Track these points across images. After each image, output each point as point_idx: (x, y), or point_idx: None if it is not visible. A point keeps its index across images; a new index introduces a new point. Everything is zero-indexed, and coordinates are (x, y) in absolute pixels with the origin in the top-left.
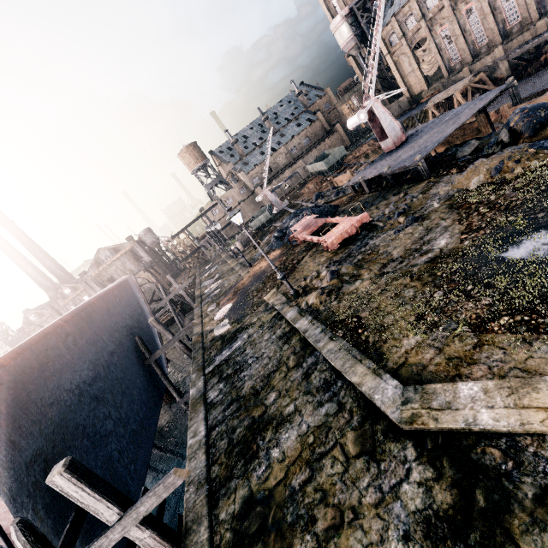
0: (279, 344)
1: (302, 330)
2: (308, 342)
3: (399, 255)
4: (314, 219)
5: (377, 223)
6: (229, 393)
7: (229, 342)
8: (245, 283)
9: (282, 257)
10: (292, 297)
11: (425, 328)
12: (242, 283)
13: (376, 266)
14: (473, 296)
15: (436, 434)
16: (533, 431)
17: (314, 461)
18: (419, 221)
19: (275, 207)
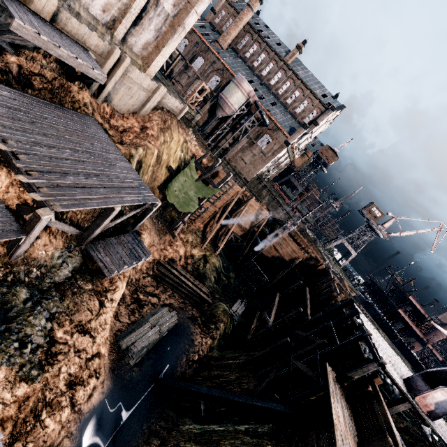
0: None
1: None
2: None
3: None
4: None
5: None
6: None
7: None
8: None
9: None
10: None
11: None
12: None
13: None
14: None
15: None
16: None
17: None
18: None
19: None
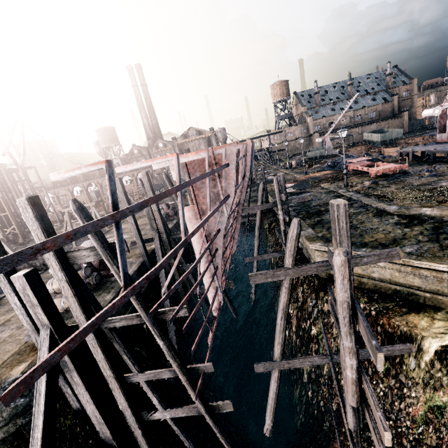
0: (333, 197)
1: (350, 195)
2: (352, 198)
3: (417, 184)
4: (366, 161)
5: (410, 171)
6: (302, 205)
7: (296, 194)
8: (303, 179)
9: (333, 174)
10: (341, 187)
11: (417, 200)
12: (300, 179)
13: (401, 185)
14: (445, 196)
15: (407, 215)
16: (442, 215)
17: (353, 216)
18: (437, 176)
19: (326, 151)
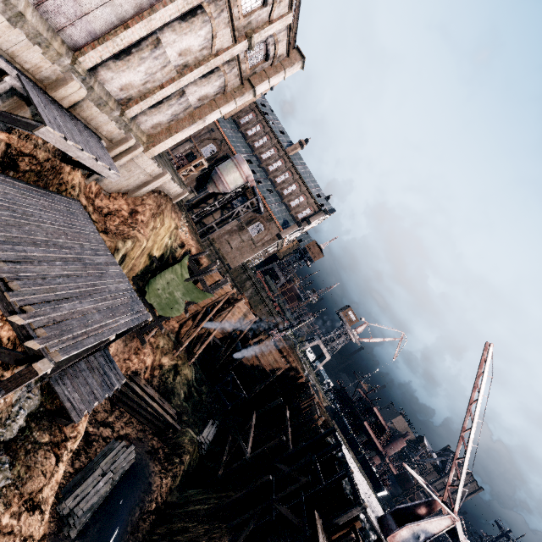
0: None
1: None
2: None
3: None
4: None
5: None
6: None
7: None
8: None
9: None
10: None
11: None
12: None
13: None
14: None
15: None
16: None
17: None
18: None
19: None
